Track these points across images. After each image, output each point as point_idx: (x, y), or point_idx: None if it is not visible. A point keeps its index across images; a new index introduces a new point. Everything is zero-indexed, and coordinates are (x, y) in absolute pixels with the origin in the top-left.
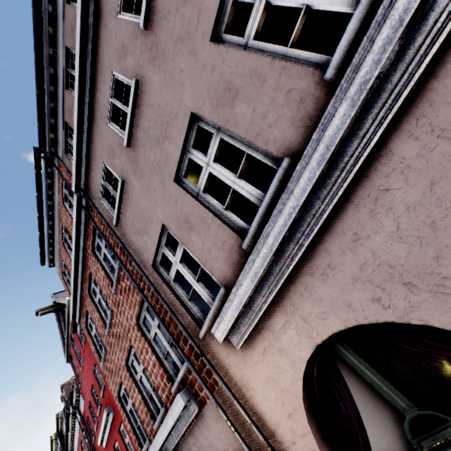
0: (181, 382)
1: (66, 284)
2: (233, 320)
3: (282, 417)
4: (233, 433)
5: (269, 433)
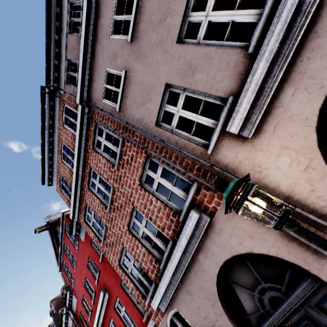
0: (188, 208)
1: (64, 194)
2: (249, 105)
3: (298, 175)
4: (247, 221)
5: (285, 197)
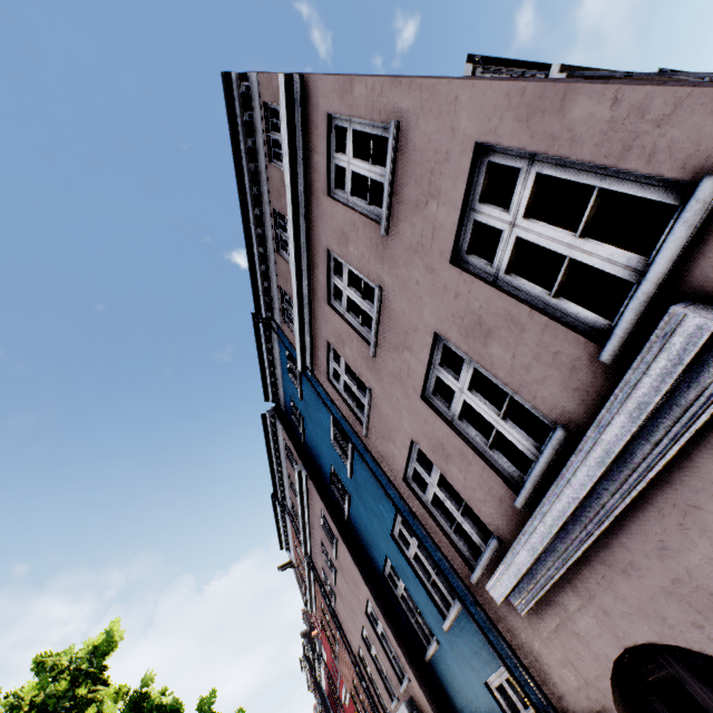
0: None
1: (302, 575)
2: None
3: None
4: None
5: None
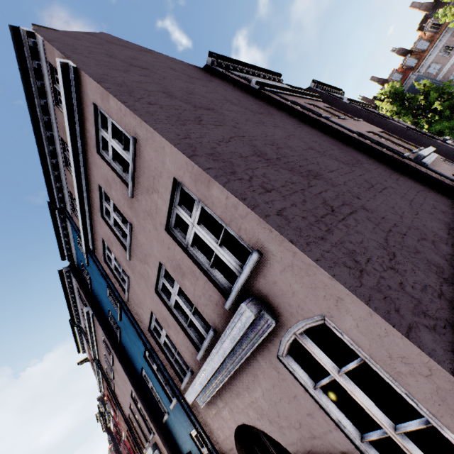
0: None
1: (94, 368)
2: None
3: None
4: None
5: None
